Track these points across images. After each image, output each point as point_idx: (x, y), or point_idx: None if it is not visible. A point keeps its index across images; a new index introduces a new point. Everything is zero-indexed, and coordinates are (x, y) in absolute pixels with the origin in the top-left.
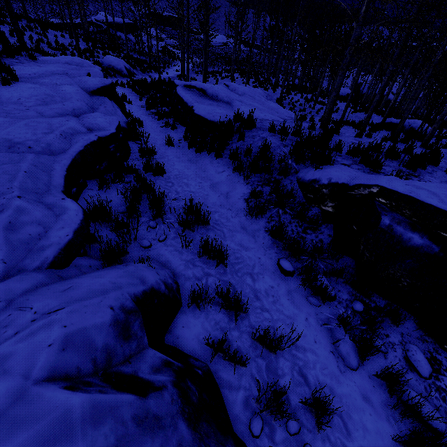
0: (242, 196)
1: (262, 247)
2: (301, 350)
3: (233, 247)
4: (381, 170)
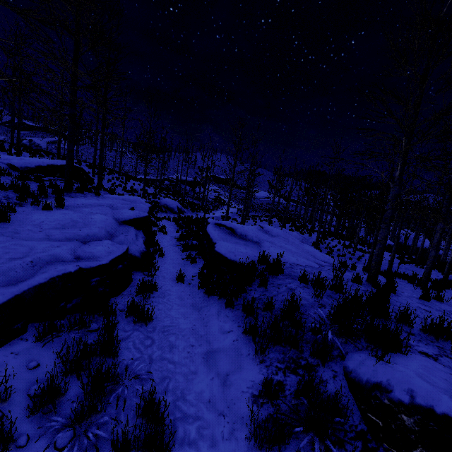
0: (249, 387)
1: None
2: None
3: None
4: None
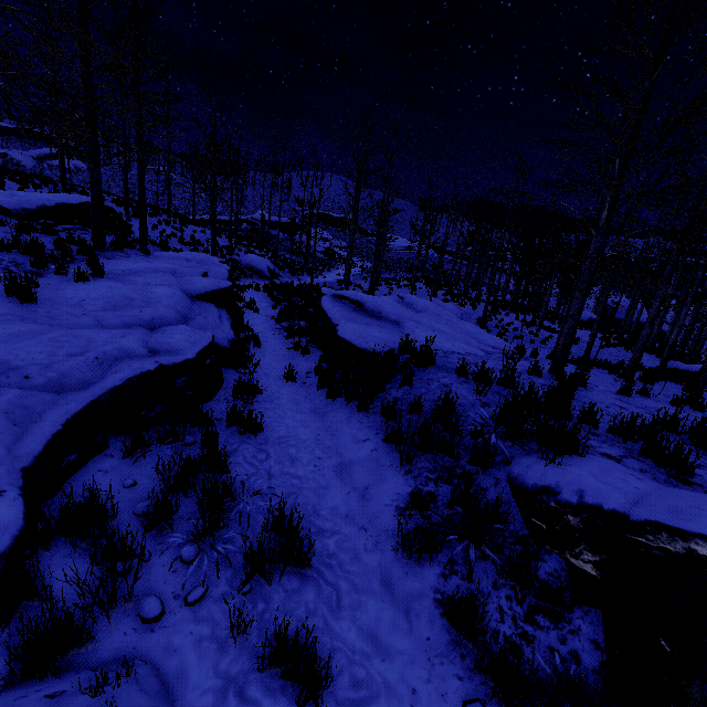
0: (394, 500)
1: (426, 652)
2: None
3: (353, 643)
4: (693, 476)
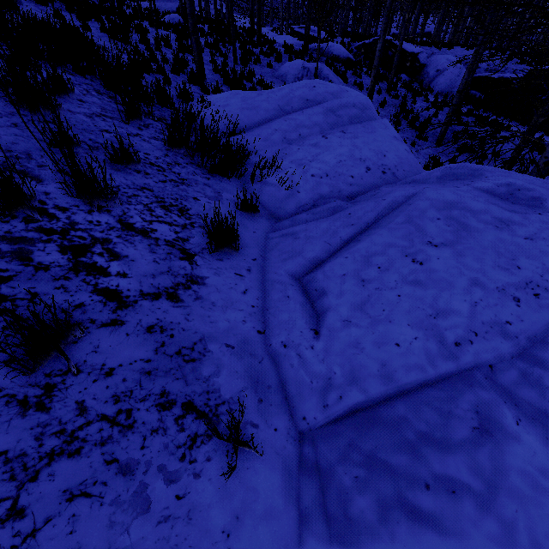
0: None
1: None
2: None
3: None
4: None
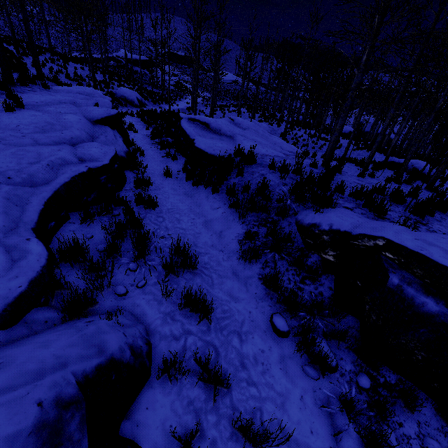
0: (236, 236)
1: (255, 298)
2: (293, 446)
3: (221, 297)
4: (386, 215)
